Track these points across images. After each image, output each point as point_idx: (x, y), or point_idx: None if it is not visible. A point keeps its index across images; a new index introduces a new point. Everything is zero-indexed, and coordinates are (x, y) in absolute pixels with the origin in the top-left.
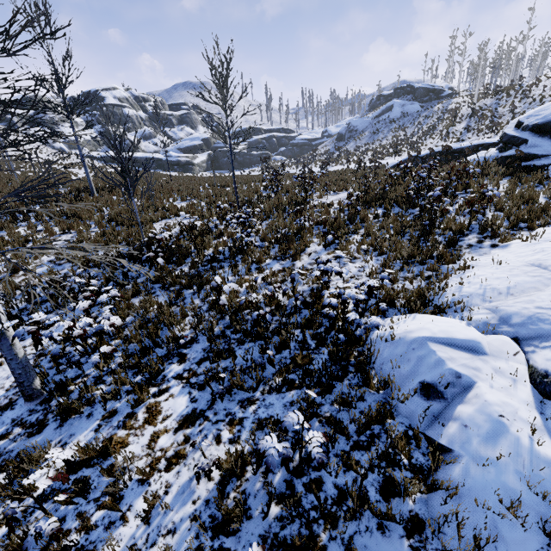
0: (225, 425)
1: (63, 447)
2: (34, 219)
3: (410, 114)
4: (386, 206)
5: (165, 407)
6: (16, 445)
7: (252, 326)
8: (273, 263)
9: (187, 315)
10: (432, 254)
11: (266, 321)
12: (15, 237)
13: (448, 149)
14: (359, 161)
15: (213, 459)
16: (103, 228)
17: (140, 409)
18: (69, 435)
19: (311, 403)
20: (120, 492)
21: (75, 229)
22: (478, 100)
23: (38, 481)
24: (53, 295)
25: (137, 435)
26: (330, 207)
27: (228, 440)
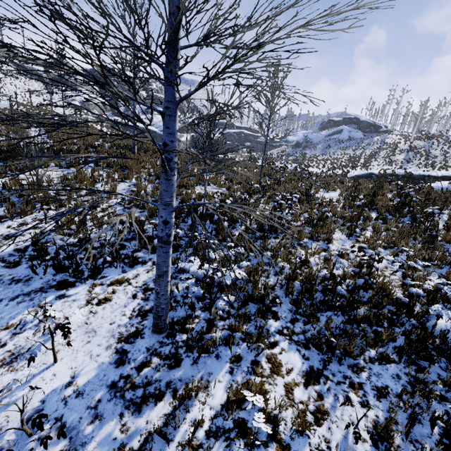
0: (349, 388)
1: (207, 384)
2: (92, 164)
3: (355, 139)
4: (381, 211)
5: (283, 360)
6: (161, 375)
7: (325, 297)
8: (310, 242)
9: (261, 276)
10: (447, 261)
11: (340, 295)
12: (86, 177)
13: (410, 175)
14: (333, 168)
15: (355, 420)
16: (152, 183)
17: (261, 358)
18: (207, 373)
19: (415, 379)
20: (285, 441)
21: (129, 179)
22: (412, 140)
23: (199, 416)
24: (152, 237)
25: (271, 383)
26: (336, 203)
27: (359, 403)
